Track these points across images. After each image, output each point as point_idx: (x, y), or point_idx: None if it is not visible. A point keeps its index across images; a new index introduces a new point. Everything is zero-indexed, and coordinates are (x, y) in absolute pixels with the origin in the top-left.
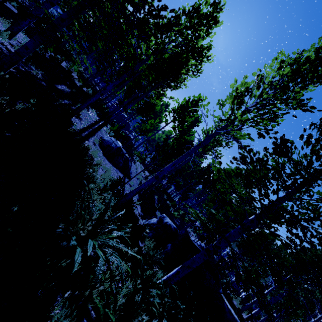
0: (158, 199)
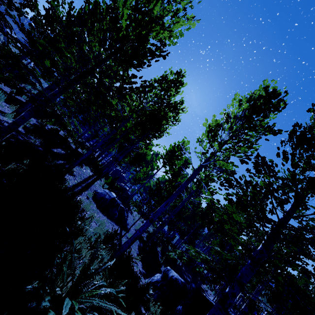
0: (161, 251)
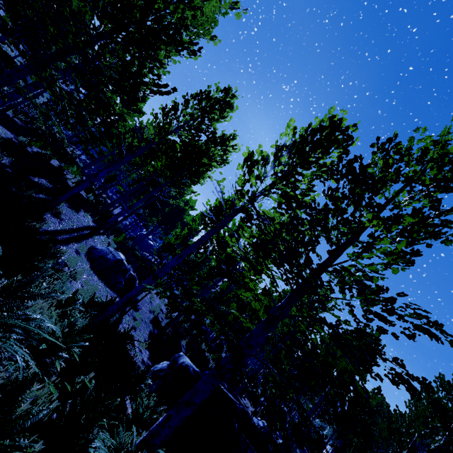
0: (187, 346)
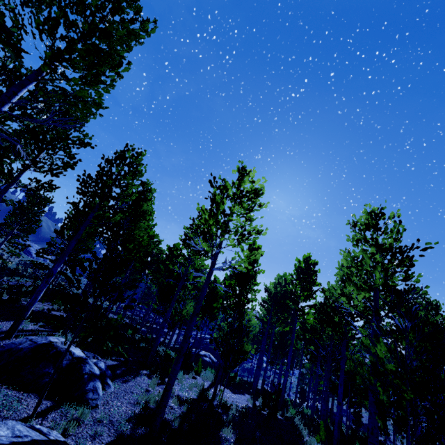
0: (236, 438)
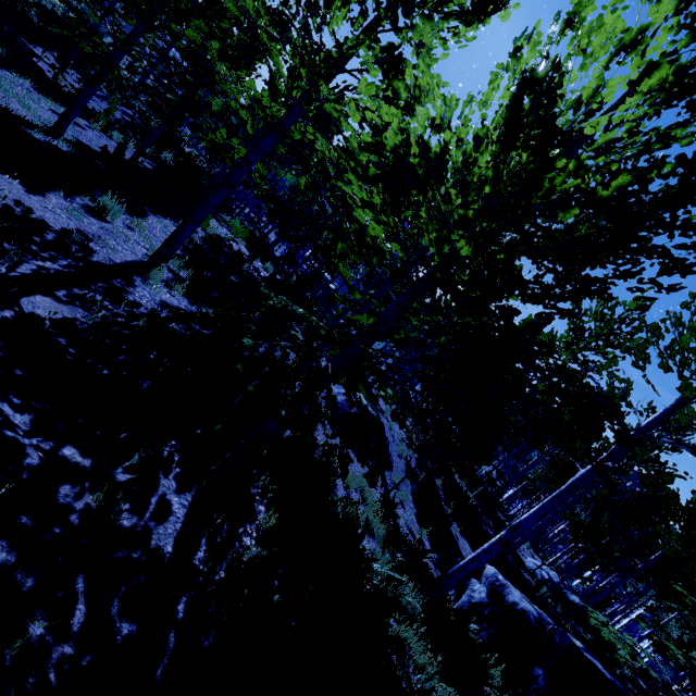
0: (443, 486)
